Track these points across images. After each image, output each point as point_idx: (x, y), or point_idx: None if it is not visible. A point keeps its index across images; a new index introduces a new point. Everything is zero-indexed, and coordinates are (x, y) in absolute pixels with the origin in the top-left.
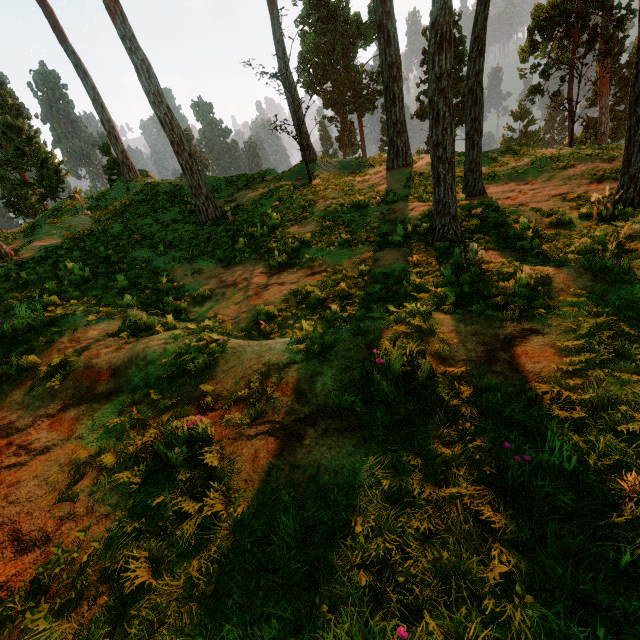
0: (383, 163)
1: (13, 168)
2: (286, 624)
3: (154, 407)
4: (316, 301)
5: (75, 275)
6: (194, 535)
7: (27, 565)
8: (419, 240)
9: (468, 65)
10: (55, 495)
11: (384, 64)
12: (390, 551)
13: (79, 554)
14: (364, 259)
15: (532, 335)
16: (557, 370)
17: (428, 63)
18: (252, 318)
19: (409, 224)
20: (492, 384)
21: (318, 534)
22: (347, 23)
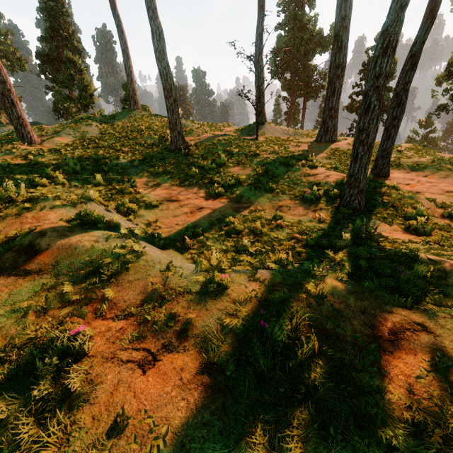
0: (314, 136)
1: (64, 87)
2: None
3: (60, 298)
4: (234, 231)
5: (69, 167)
6: None
7: None
8: (328, 201)
9: (400, 75)
10: None
11: (333, 64)
12: None
13: None
14: (281, 206)
15: (423, 332)
16: (450, 389)
17: (371, 63)
18: (182, 231)
19: (323, 187)
20: (375, 386)
21: None
22: (312, 34)
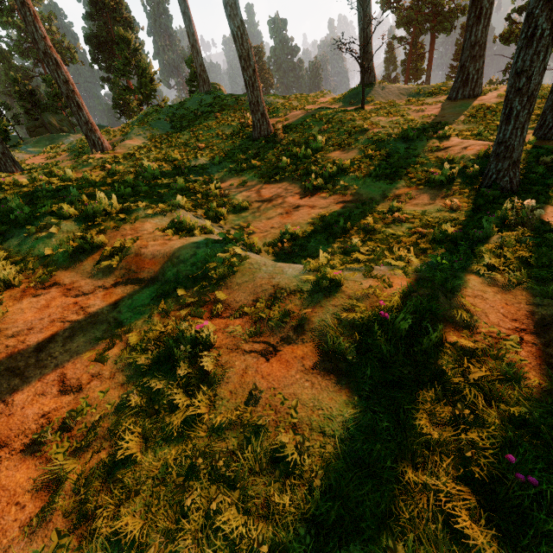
0: (446, 92)
1: (121, 75)
2: (229, 544)
3: (177, 301)
4: (339, 230)
5: (148, 173)
6: (178, 427)
7: (63, 404)
8: (464, 183)
9: None
10: (93, 354)
11: None
12: (343, 517)
13: (97, 409)
14: (398, 195)
15: None
16: None
17: None
18: (278, 235)
19: (458, 164)
20: (510, 372)
21: (279, 469)
22: None
